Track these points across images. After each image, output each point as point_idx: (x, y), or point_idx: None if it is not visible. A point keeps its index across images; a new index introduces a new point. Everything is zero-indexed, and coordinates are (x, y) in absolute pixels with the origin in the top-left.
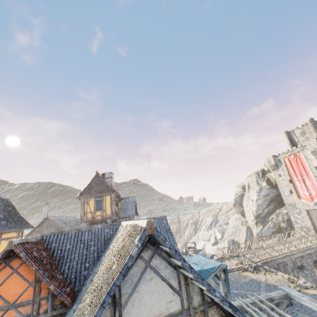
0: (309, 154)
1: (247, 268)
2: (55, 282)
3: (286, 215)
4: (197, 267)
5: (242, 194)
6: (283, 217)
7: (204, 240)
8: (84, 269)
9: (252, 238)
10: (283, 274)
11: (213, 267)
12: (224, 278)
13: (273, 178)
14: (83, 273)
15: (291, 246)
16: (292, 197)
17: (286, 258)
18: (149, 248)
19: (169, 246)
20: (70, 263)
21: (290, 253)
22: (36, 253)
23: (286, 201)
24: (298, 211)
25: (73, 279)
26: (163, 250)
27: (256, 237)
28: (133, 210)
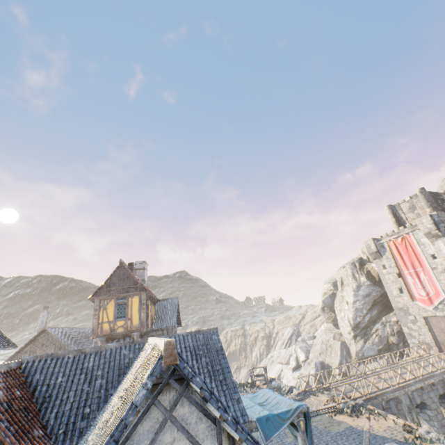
0: (423, 237)
1: (343, 408)
2: (27, 442)
3: (395, 324)
4: (263, 411)
5: (334, 294)
6: (391, 328)
7: (280, 363)
8: (82, 418)
9: (350, 360)
10: (395, 417)
11: (288, 410)
12: (304, 428)
13: (375, 271)
14: (79, 424)
15: (405, 373)
16: (404, 299)
17: (398, 391)
18: (172, 387)
19: (201, 385)
20: (60, 407)
21: (404, 384)
22: (2, 392)
23: (394, 304)
24: (413, 319)
25: (61, 435)
26: (195, 390)
27: (355, 359)
28: (174, 318)
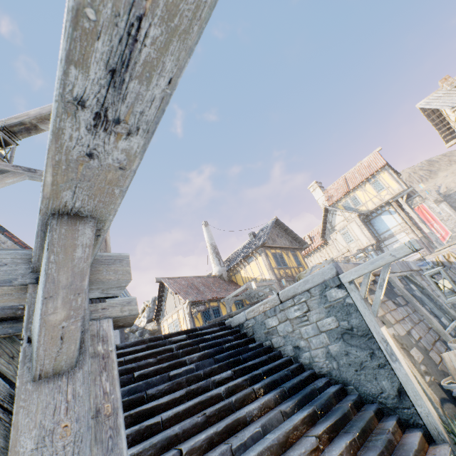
0: (431, 204)
1: None
2: None
3: None
4: None
5: None
6: None
7: None
8: None
9: None
10: None
11: None
12: None
13: None
14: None
15: None
16: None
17: None
18: None
19: None
20: None
21: None
22: None
23: None
24: None
25: None
26: None
27: None
28: None
